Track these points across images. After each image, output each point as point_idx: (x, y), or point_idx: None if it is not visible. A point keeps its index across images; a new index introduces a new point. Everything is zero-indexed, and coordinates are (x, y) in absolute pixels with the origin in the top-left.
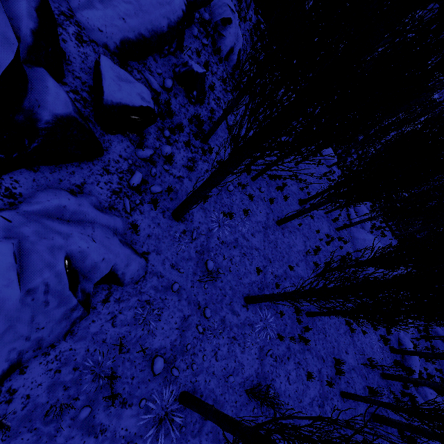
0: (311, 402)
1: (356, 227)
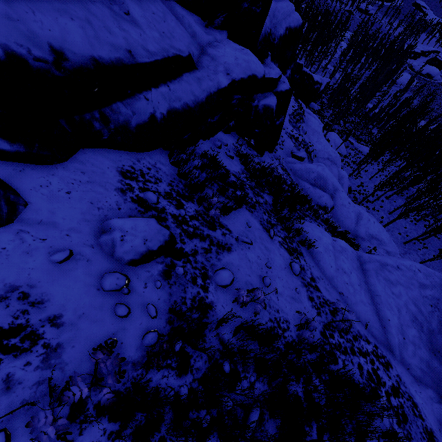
0: (438, 262)
1: (411, 190)
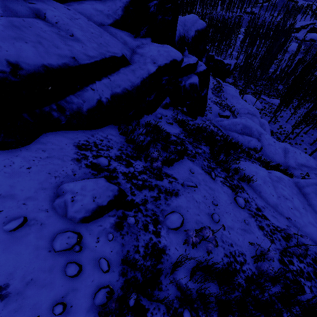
0: None
1: None
